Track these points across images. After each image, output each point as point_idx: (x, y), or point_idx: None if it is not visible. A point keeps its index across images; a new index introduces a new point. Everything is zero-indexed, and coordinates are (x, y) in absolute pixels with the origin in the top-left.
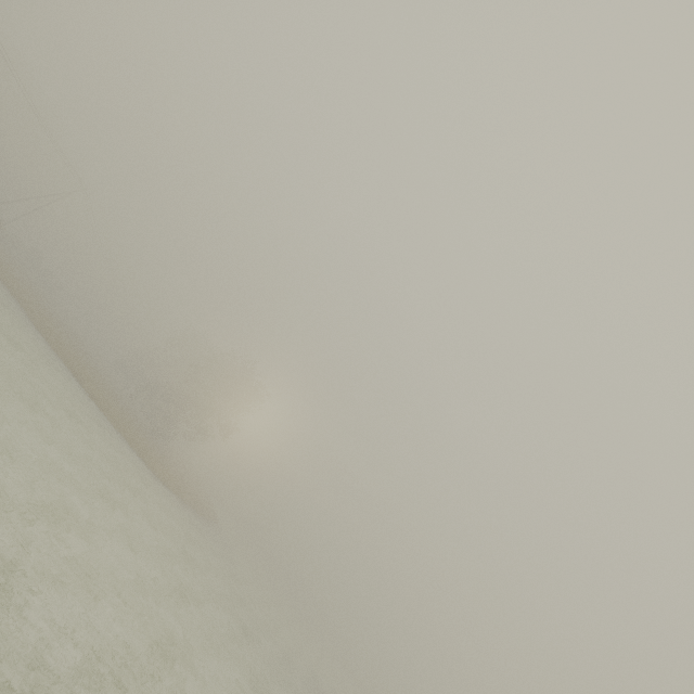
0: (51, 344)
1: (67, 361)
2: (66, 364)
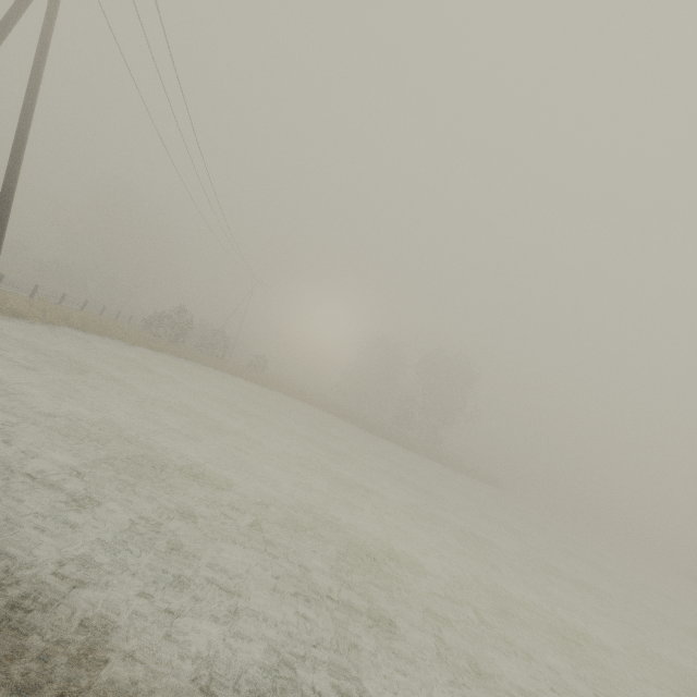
0: (381, 436)
1: (396, 442)
2: (399, 445)
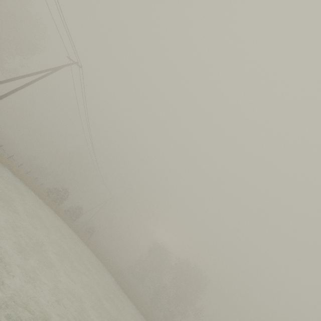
0: (130, 297)
1: (137, 305)
2: (138, 308)
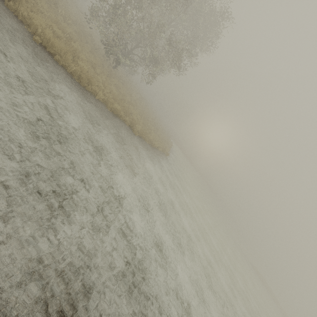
0: None
1: None
2: None
